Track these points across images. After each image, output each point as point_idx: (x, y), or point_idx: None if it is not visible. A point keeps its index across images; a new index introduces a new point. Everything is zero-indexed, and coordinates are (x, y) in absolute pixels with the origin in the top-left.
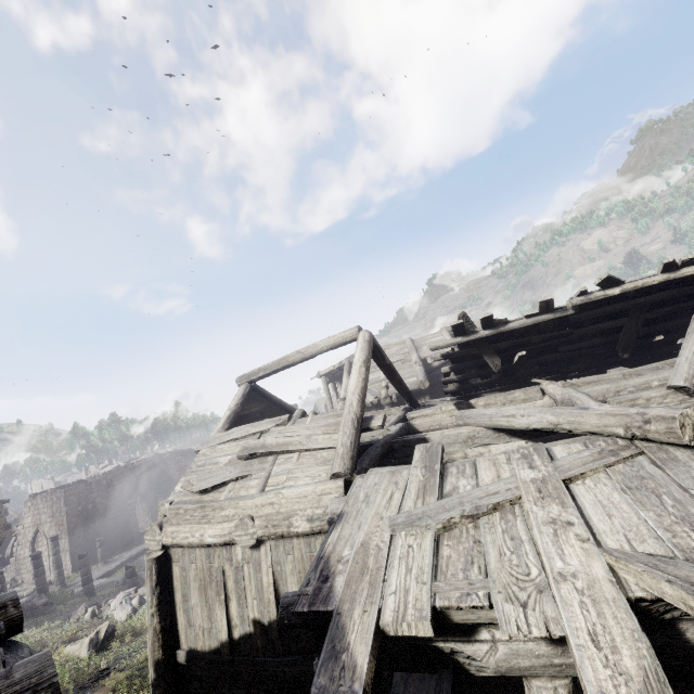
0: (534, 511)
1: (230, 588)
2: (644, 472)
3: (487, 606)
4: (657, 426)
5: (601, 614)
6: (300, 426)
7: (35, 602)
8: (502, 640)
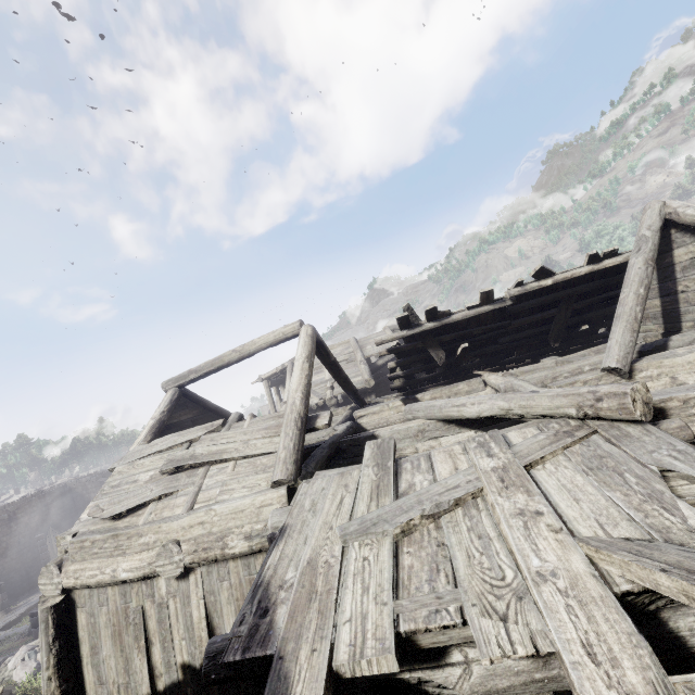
0: (499, 503)
1: (152, 630)
2: (602, 451)
3: (460, 624)
4: (609, 403)
5: (591, 618)
6: (237, 431)
7: None
8: (477, 659)
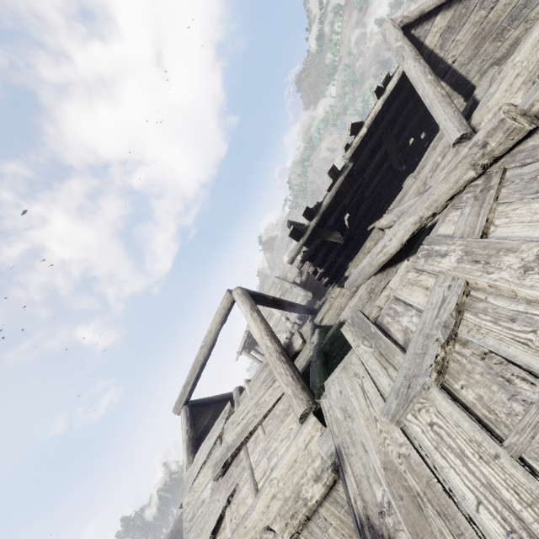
0: (496, 279)
1: None
2: (528, 175)
3: None
4: (496, 139)
5: None
6: (245, 402)
7: None
8: None
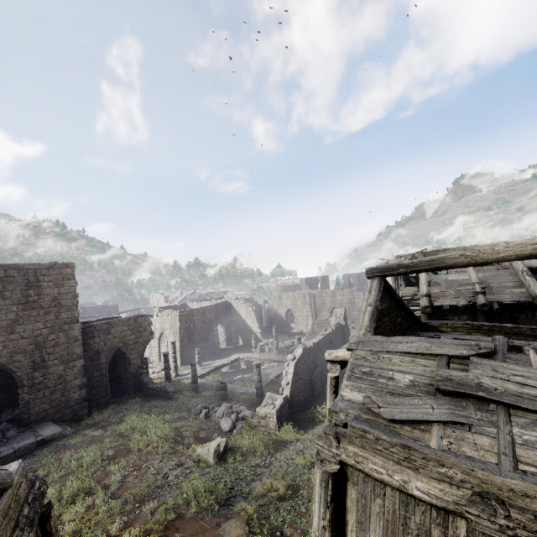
0: None
1: None
2: None
3: None
4: None
5: None
6: (531, 370)
7: (167, 388)
8: None
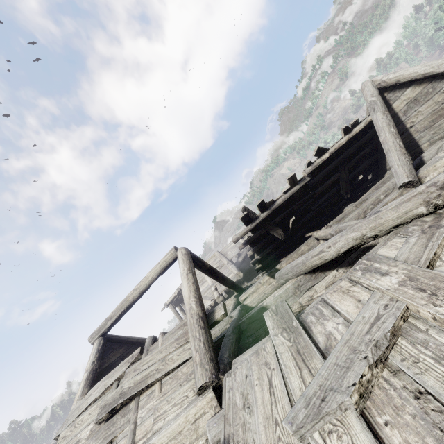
0: None
1: None
2: None
3: None
4: None
5: None
6: (153, 353)
7: None
8: None
